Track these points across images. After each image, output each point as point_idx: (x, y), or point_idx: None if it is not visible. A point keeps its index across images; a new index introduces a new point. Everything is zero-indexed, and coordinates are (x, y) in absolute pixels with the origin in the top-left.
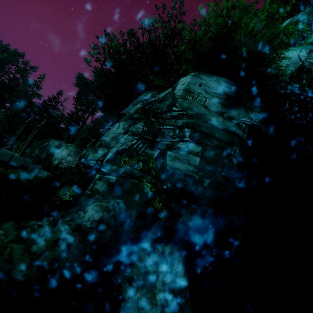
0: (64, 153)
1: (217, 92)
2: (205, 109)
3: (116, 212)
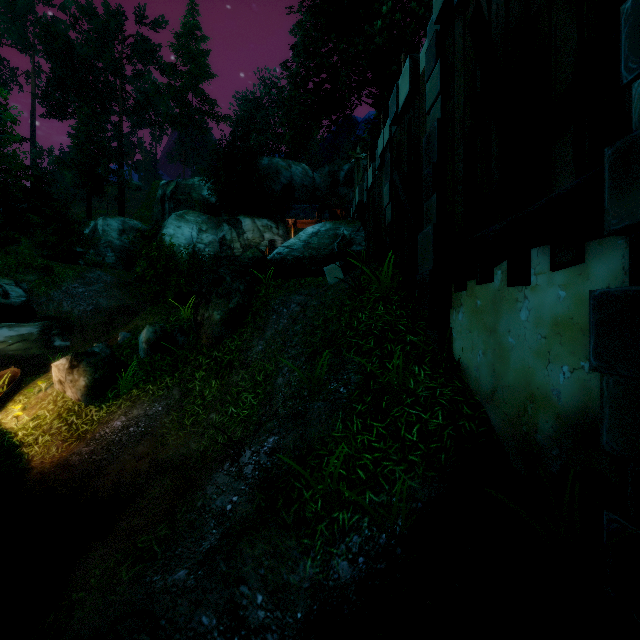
0: (189, 231)
1: None
2: None
3: None
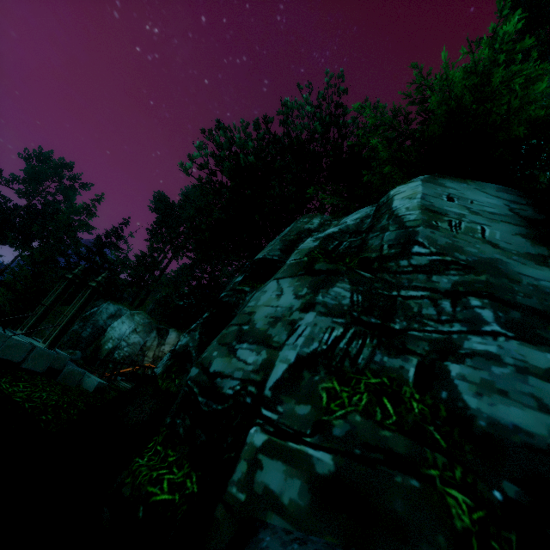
0: (126, 328)
1: (497, 212)
2: (493, 249)
3: None
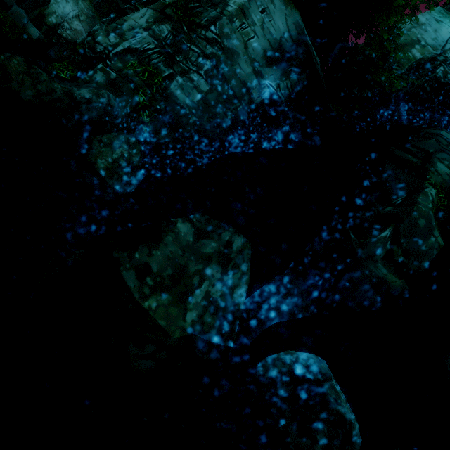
0: (70, 9)
1: (273, 34)
2: (243, 48)
3: (105, 102)
